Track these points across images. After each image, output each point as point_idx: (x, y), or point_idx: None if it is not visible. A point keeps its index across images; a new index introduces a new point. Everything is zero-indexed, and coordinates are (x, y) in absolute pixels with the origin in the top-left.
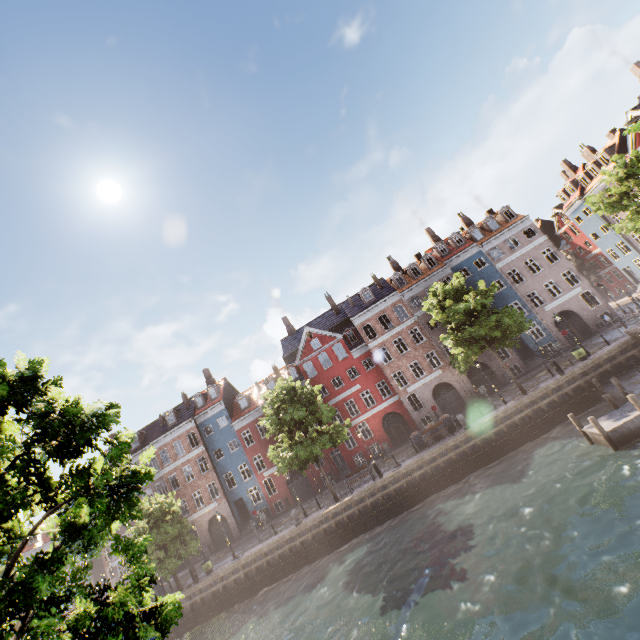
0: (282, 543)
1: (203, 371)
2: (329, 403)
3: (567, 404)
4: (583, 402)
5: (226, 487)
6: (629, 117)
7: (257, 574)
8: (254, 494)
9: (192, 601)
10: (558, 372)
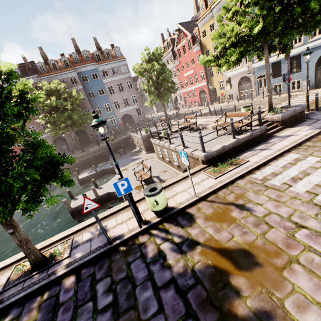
0: None
1: None
2: None
3: (95, 159)
4: (103, 159)
5: None
6: (178, 27)
7: None
8: None
9: None
10: (98, 145)
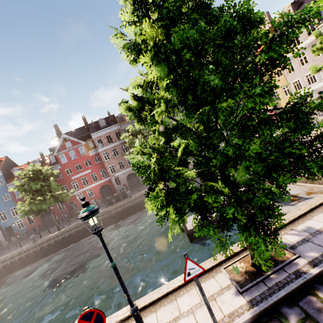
0: (22, 252)
1: None
2: (72, 178)
3: None
4: None
5: (0, 220)
6: None
7: (3, 269)
8: (19, 224)
9: None
10: None
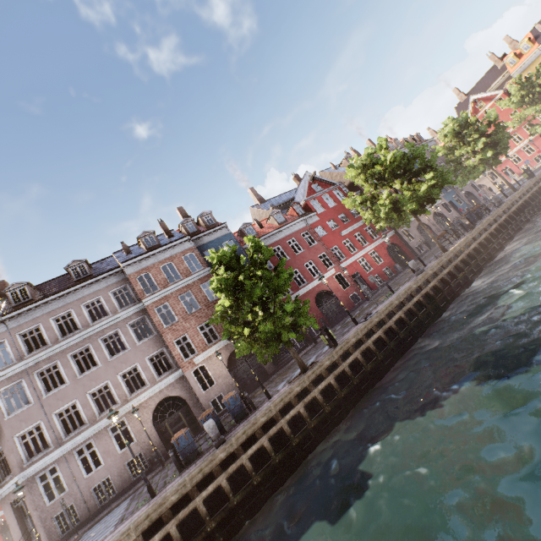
0: (425, 281)
1: (178, 208)
2: (342, 233)
3: None
4: None
5: None
6: (471, 100)
7: (417, 311)
8: None
9: (350, 360)
10: (531, 175)
